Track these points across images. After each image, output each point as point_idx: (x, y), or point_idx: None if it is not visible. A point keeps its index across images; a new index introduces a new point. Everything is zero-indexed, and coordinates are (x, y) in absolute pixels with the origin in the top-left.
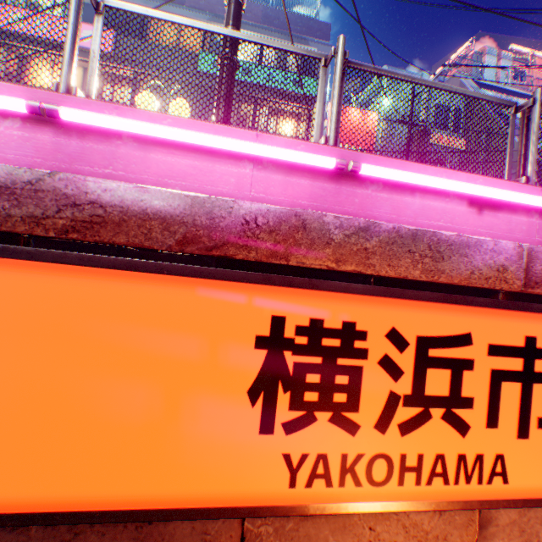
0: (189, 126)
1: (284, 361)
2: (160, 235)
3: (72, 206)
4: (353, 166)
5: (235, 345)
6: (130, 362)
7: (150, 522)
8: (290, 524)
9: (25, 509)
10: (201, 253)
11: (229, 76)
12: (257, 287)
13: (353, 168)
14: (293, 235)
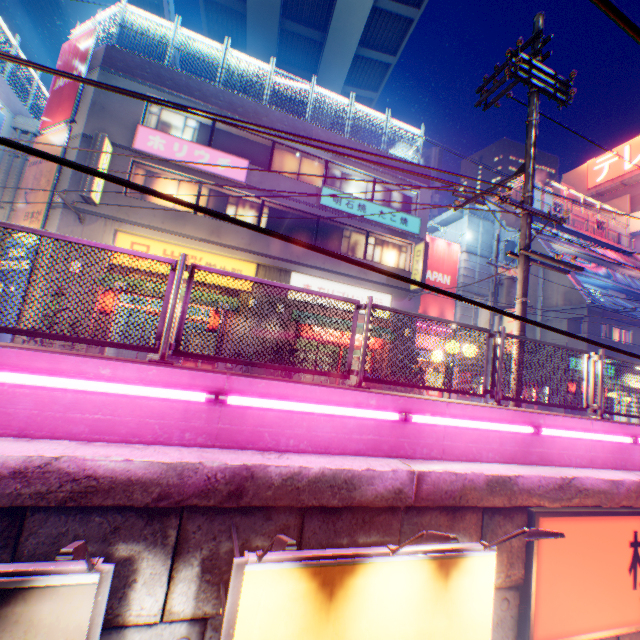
0: (566, 421)
1: (636, 551)
2: (602, 499)
3: (577, 490)
4: (636, 441)
5: (621, 546)
6: (591, 559)
7: (586, 639)
8: (632, 634)
9: (564, 635)
10: (614, 505)
11: (523, 348)
12: (626, 516)
13: (636, 442)
14: (639, 491)
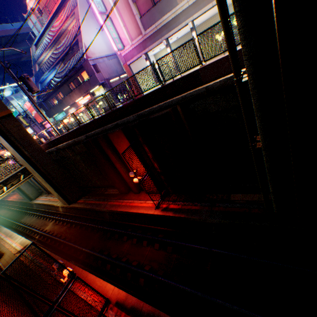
0: None
1: None
2: None
3: None
4: None
5: None
6: None
7: None
8: None
9: None
10: None
11: None
12: None
13: None
14: None
